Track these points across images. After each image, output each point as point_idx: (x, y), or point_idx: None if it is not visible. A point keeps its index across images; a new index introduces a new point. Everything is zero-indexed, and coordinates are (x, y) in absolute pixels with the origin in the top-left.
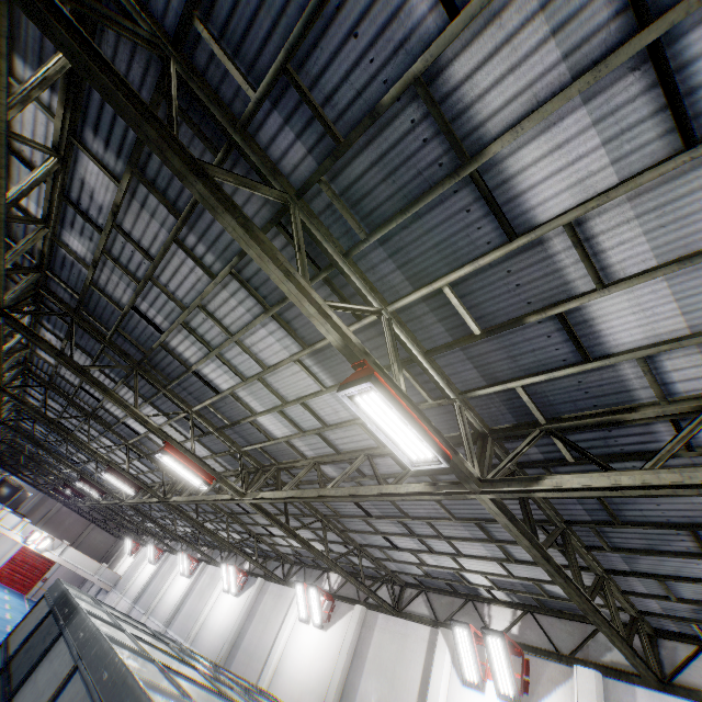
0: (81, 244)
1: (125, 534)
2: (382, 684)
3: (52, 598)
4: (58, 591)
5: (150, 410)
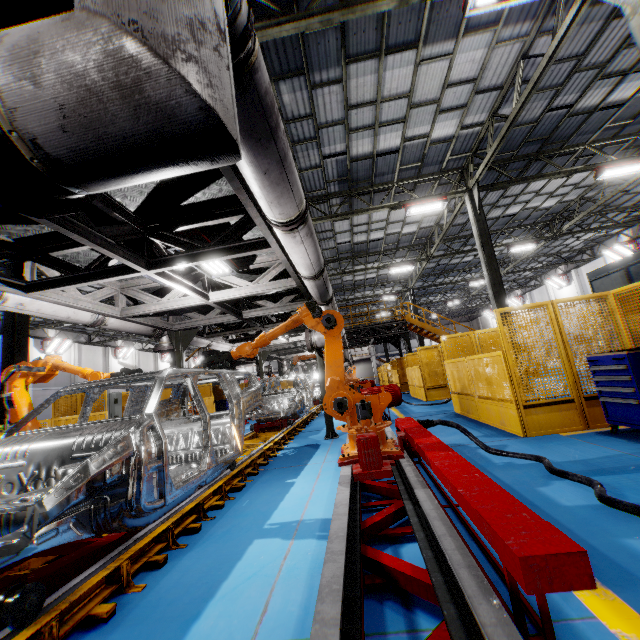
0: (510, 107)
1: (471, 316)
2: None
3: (608, 271)
4: (608, 267)
5: (533, 184)
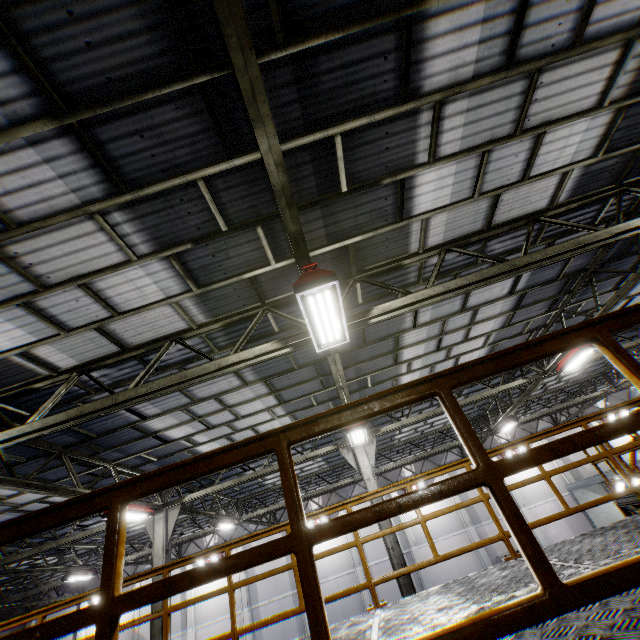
0: None
1: (2, 613)
2: (580, 452)
3: None
4: None
5: None
